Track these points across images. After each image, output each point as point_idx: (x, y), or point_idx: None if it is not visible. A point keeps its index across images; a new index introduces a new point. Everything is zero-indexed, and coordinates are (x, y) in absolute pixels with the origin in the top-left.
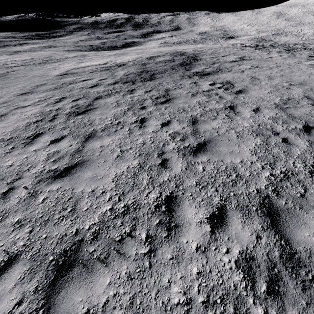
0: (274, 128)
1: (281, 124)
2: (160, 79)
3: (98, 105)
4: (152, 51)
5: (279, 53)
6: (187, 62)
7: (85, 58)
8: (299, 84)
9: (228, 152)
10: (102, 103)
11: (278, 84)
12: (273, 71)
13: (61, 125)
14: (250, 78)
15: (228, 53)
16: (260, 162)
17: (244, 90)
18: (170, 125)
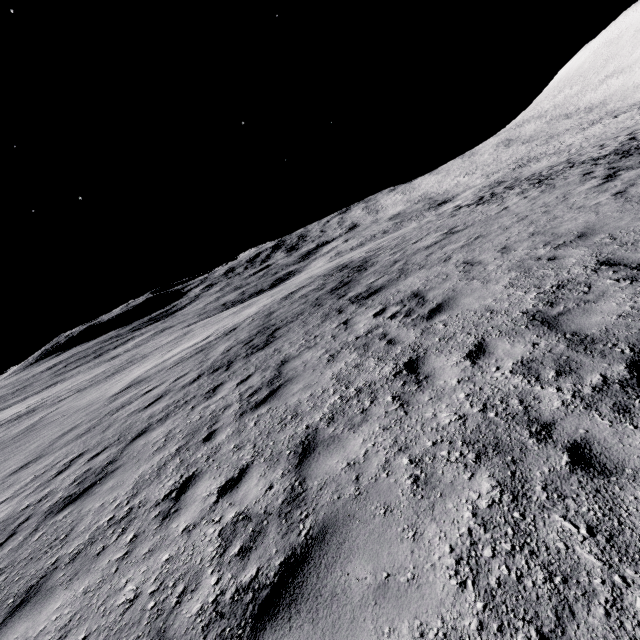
0: (531, 405)
1: (553, 380)
2: (282, 338)
3: (126, 458)
4: (299, 280)
5: (521, 195)
6: (346, 280)
7: (184, 337)
8: (577, 238)
9: (372, 588)
10: (137, 449)
11: (527, 256)
12: (512, 233)
13: (3, 562)
14: (462, 268)
15: (425, 233)
16: (494, 635)
17: (447, 300)
18: (238, 487)
